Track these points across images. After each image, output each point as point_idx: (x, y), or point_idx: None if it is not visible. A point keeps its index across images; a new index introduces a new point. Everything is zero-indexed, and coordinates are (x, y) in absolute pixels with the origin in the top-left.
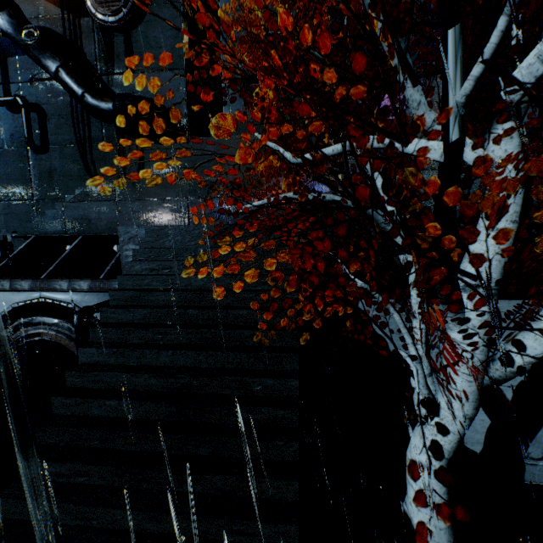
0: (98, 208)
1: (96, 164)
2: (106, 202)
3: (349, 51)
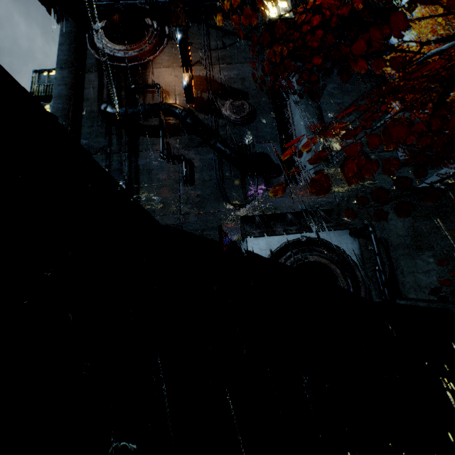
0: (281, 201)
1: (226, 190)
2: (285, 198)
3: (399, 128)
